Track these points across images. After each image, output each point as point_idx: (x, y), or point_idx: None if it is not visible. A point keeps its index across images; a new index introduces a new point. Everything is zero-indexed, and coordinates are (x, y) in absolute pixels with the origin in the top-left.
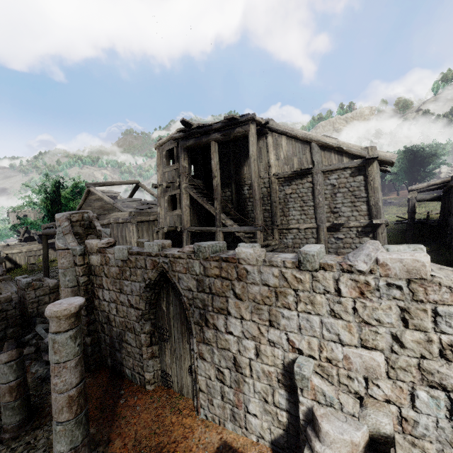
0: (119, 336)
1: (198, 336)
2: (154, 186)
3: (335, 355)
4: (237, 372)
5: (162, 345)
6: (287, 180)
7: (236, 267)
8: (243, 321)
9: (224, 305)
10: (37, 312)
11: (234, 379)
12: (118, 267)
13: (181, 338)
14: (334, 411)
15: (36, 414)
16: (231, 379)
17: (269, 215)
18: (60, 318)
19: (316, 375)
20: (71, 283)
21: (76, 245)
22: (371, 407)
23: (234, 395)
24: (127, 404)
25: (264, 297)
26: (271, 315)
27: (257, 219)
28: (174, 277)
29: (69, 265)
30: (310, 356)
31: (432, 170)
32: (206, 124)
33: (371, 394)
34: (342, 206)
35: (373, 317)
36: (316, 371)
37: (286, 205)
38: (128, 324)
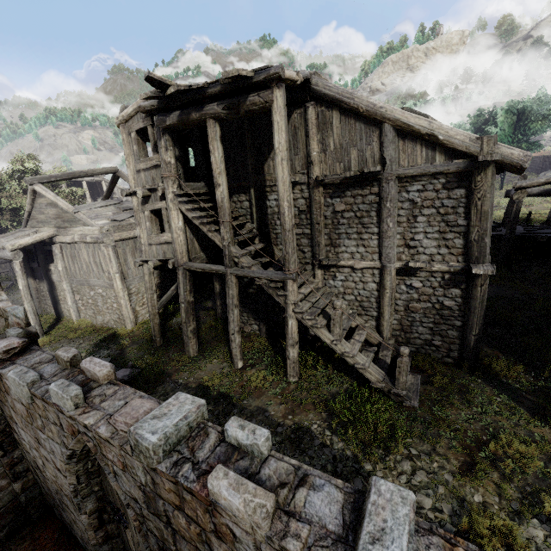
0: (58, 495)
1: None
2: (125, 194)
3: None
4: None
5: (120, 525)
6: (339, 187)
7: (212, 514)
8: None
9: None
10: None
11: None
12: (24, 406)
13: None
14: None
15: None
16: None
17: (308, 243)
18: None
19: None
20: None
21: None
22: None
23: None
24: None
25: None
26: None
27: (288, 261)
28: (107, 468)
29: None
30: None
31: (540, 140)
32: (193, 86)
33: None
34: (425, 237)
35: None
36: None
37: (335, 229)
38: (62, 489)
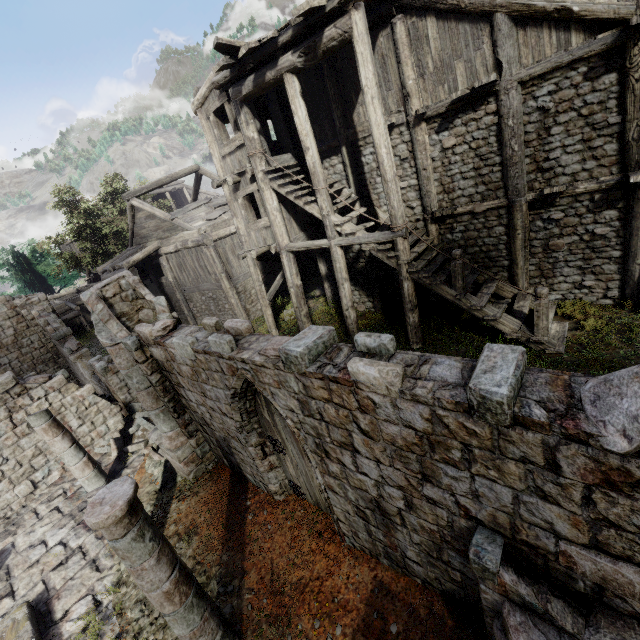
0: (225, 442)
1: (320, 467)
2: (216, 185)
3: (544, 545)
4: (384, 517)
5: (280, 456)
6: (445, 118)
7: (355, 393)
8: (381, 466)
9: (346, 440)
10: (131, 397)
11: (381, 523)
12: (188, 366)
13: (301, 455)
14: (539, 619)
15: (163, 532)
16: (376, 521)
17: (416, 196)
18: (107, 527)
19: (508, 566)
20: (143, 385)
21: (126, 336)
22: (608, 628)
23: (385, 537)
24: (257, 521)
25: (409, 443)
26: (425, 468)
27: (395, 217)
28: (265, 391)
29: (129, 364)
30: (497, 531)
31: None
32: (264, 39)
33: (608, 604)
34: (563, 153)
35: (630, 521)
36: (507, 558)
37: (446, 171)
38: (229, 432)
